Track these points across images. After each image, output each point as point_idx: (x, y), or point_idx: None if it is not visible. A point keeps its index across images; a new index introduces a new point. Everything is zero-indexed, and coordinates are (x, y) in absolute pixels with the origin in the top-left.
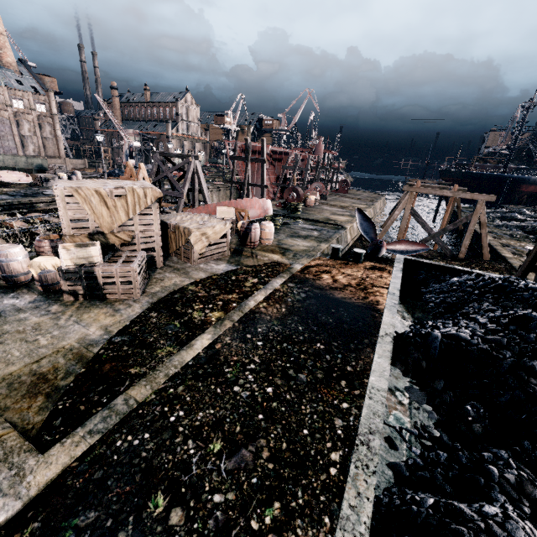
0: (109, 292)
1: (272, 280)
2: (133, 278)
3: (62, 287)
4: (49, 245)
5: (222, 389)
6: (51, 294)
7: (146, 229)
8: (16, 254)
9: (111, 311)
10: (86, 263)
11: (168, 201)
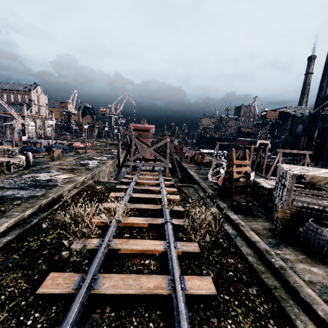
0: None
1: None
2: None
3: None
4: None
5: None
6: None
7: None
8: None
9: None
10: None
11: (140, 170)
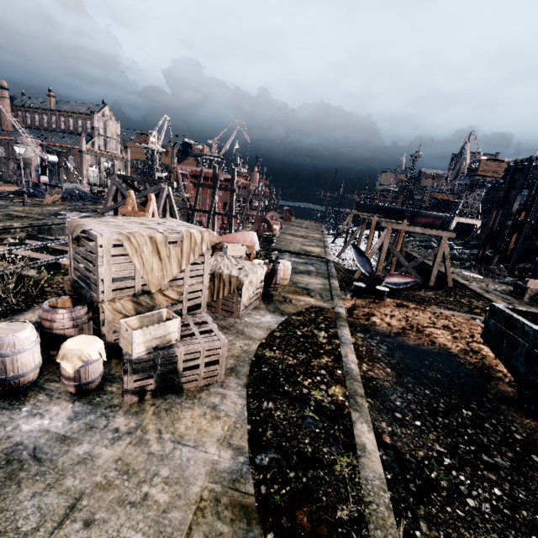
0: (187, 379)
1: (339, 331)
2: (222, 355)
3: (125, 385)
4: (68, 316)
5: (461, 509)
6: (94, 397)
7: (194, 282)
8: (27, 340)
9: (208, 411)
10: (161, 343)
11: None
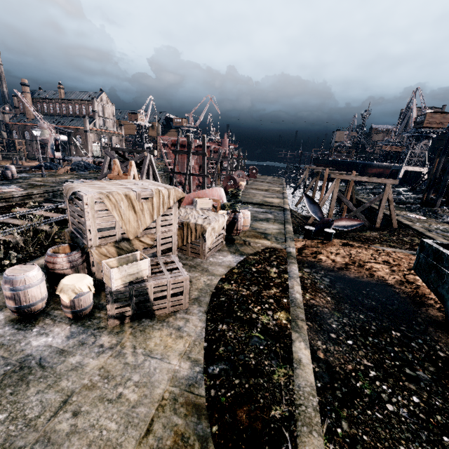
0: (158, 307)
1: (288, 267)
2: (185, 287)
3: (108, 311)
4: (66, 260)
5: (380, 412)
6: (86, 321)
7: (165, 230)
8: (34, 278)
9: (173, 331)
10: (135, 278)
11: None
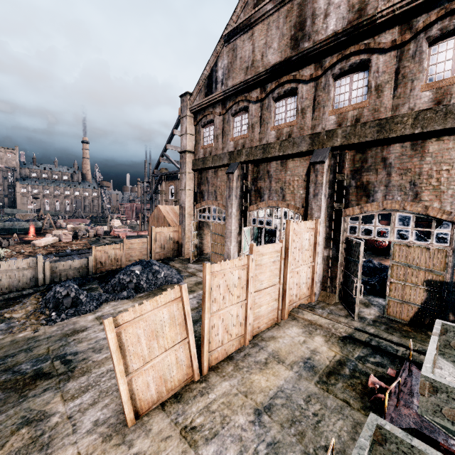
0: None
1: None
2: None
3: None
4: None
5: None
6: None
7: None
8: None
9: None
10: None
11: None
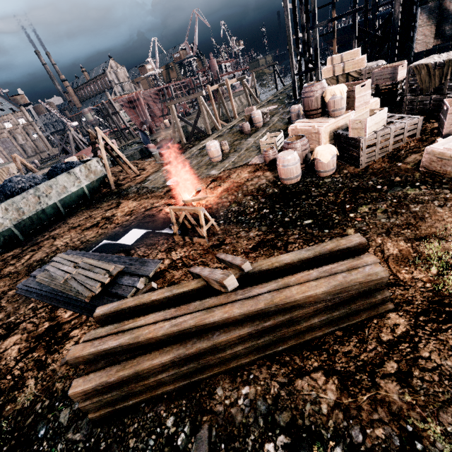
0: None
1: None
2: None
3: None
4: None
5: None
6: None
7: None
8: None
9: None
10: None
11: None
